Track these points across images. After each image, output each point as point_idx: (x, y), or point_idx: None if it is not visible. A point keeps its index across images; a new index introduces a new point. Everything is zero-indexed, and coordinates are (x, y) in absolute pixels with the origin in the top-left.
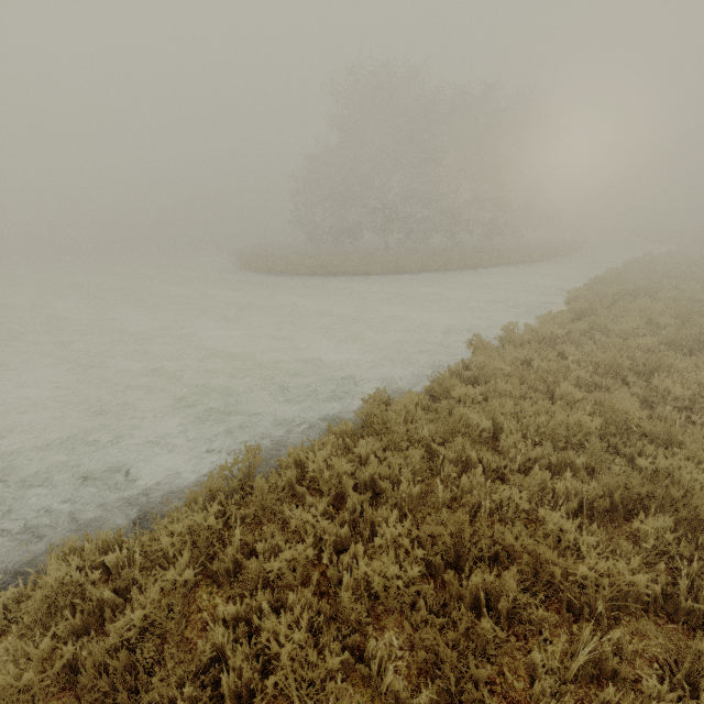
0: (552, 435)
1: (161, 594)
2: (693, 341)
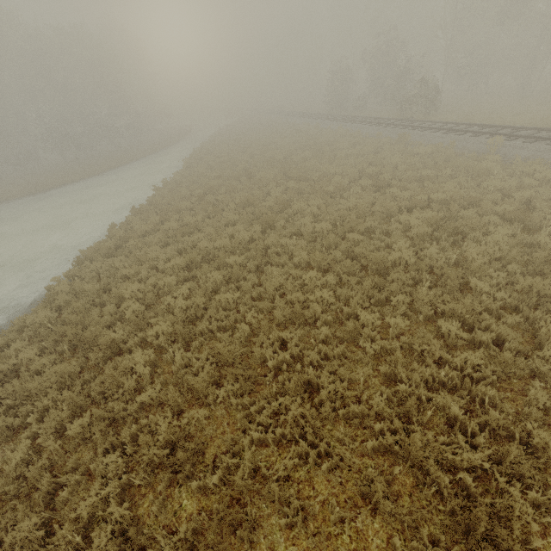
0: (180, 198)
1: (121, 233)
2: (217, 167)
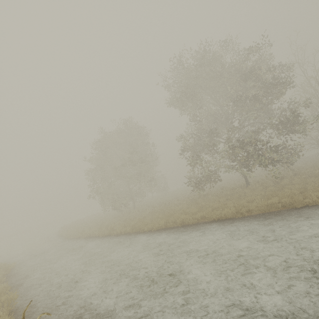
0: None
1: None
2: None
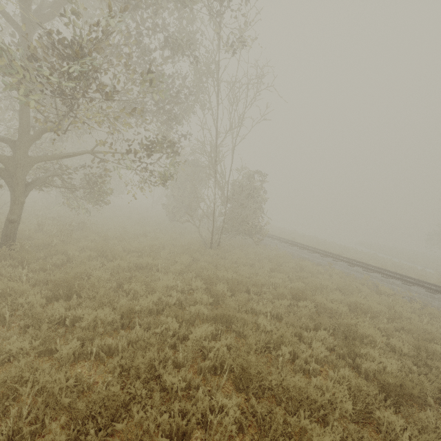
0: None
1: None
2: None
